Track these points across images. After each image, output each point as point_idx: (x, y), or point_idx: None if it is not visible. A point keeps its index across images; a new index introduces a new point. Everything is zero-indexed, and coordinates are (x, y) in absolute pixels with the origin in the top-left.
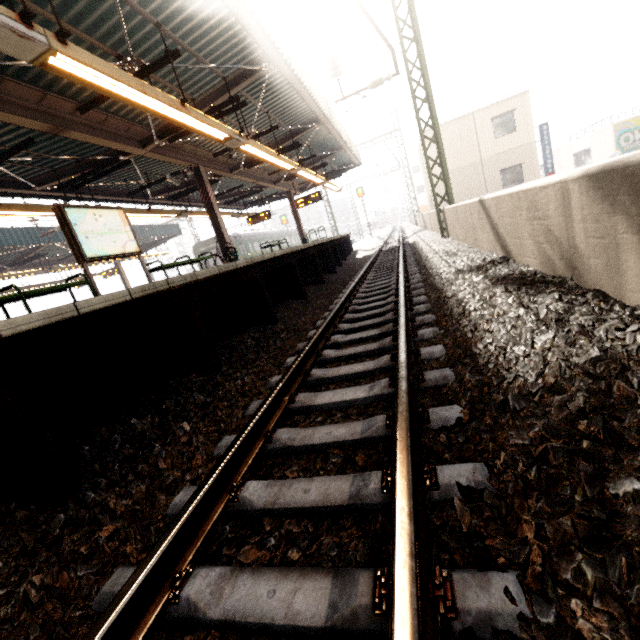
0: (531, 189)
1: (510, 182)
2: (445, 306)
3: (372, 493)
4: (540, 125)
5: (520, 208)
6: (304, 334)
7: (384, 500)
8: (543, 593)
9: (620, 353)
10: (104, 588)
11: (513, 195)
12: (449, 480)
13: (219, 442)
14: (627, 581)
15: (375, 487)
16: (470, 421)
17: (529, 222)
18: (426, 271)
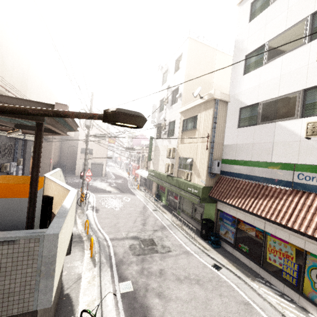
0: None
1: None
2: None
3: None
4: None
5: None
6: None
7: None
8: None
9: None
10: None
11: None
12: None
13: None
14: None
15: None
16: None
17: None
18: None
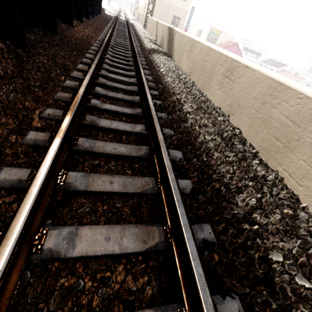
0: (164, 25)
1: (174, 24)
2: (140, 41)
3: (129, 47)
4: (193, 7)
5: (162, 28)
6: (101, 28)
7: (130, 49)
8: (143, 53)
9: (158, 48)
10: (98, 39)
11: (162, 24)
12: (138, 49)
13: (99, 35)
14: (149, 53)
15: (130, 47)
16: (141, 49)
17: (161, 32)
18: (137, 34)
